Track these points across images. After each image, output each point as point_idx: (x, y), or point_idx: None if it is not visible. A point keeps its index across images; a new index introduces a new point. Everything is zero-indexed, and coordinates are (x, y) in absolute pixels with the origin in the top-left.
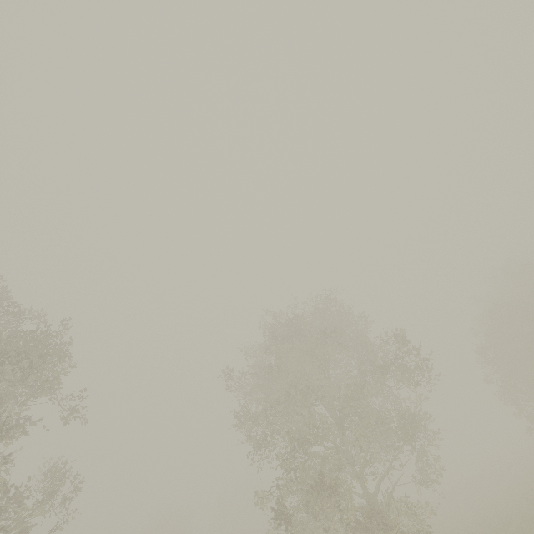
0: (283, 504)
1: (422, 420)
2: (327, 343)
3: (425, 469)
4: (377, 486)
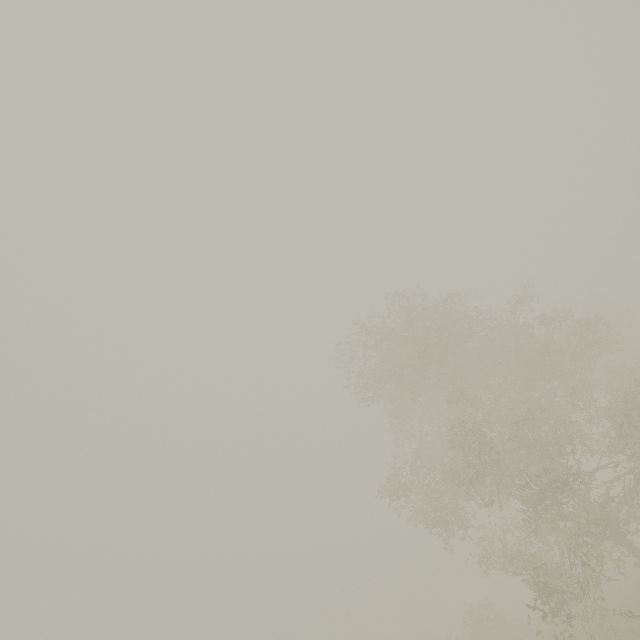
0: None
1: None
2: None
3: None
4: None
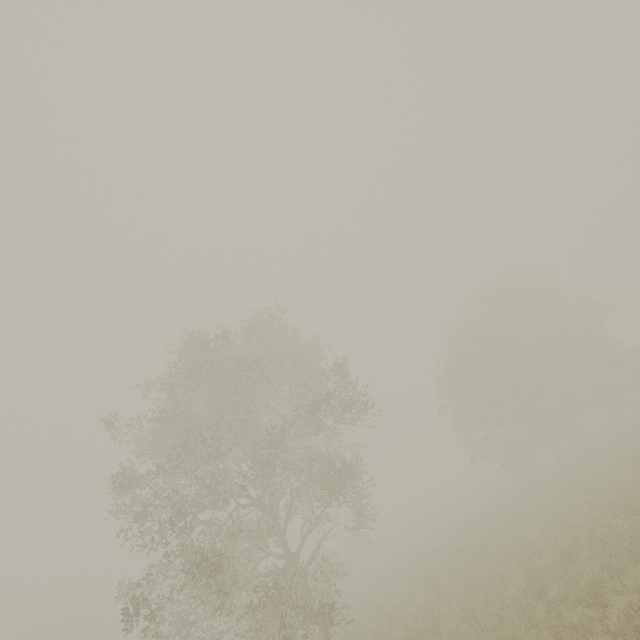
0: (146, 599)
1: (357, 464)
2: (248, 376)
3: (360, 515)
4: (301, 543)
